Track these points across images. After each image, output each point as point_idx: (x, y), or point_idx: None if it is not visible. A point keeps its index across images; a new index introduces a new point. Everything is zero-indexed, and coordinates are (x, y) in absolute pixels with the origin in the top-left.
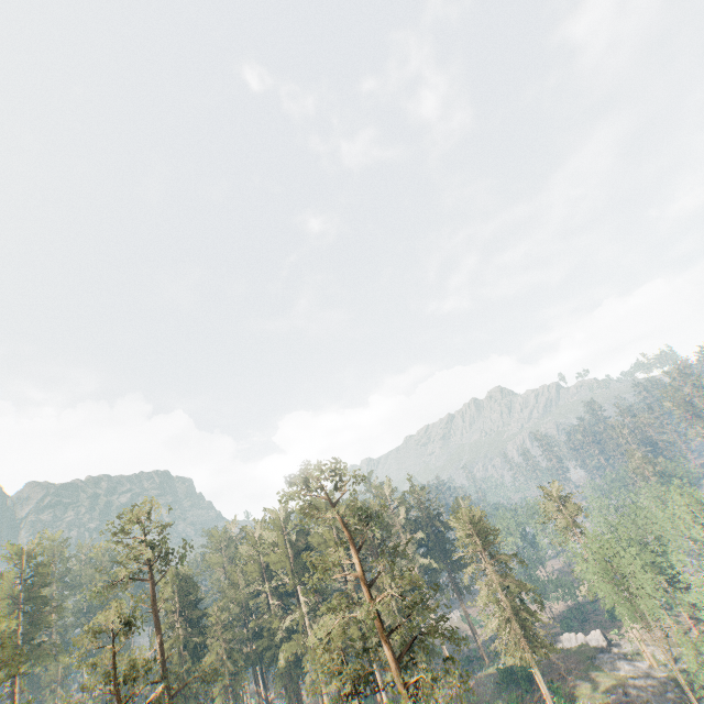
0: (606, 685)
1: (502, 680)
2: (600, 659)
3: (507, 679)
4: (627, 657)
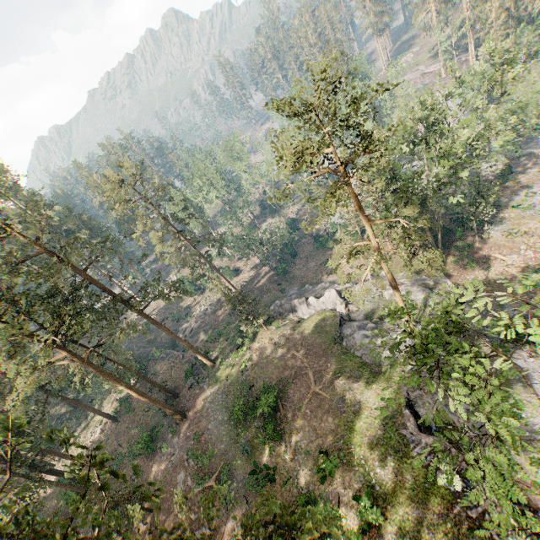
0: (384, 407)
1: (238, 418)
2: (348, 339)
3: (244, 414)
4: (373, 320)
